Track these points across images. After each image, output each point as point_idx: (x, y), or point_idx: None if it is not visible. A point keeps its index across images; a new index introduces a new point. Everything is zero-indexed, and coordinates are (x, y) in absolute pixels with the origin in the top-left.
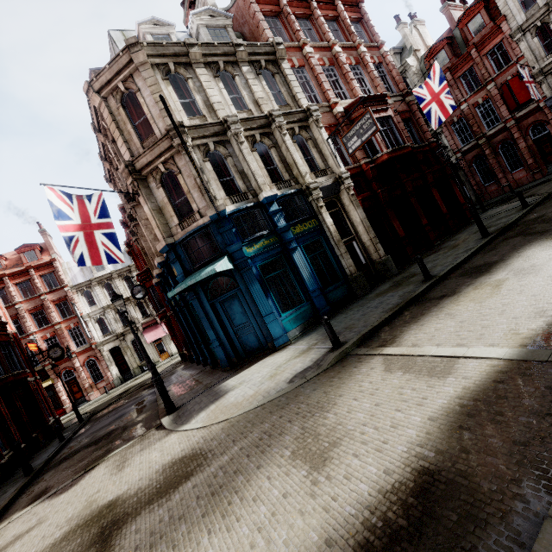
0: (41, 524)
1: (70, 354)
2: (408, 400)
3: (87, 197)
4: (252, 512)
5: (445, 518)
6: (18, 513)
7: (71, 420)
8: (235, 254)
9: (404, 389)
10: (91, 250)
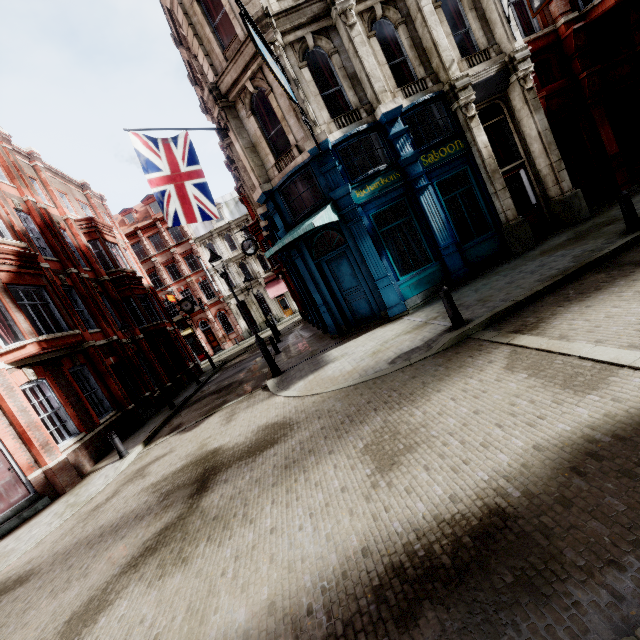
0: (171, 453)
1: (202, 307)
2: (517, 415)
3: (173, 140)
4: (310, 496)
5: (497, 575)
6: (161, 439)
7: (209, 366)
8: (340, 202)
9: (519, 399)
10: (185, 205)
